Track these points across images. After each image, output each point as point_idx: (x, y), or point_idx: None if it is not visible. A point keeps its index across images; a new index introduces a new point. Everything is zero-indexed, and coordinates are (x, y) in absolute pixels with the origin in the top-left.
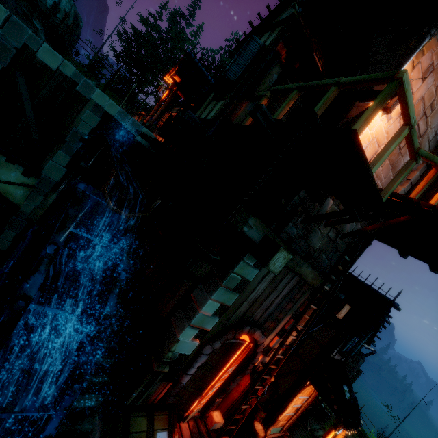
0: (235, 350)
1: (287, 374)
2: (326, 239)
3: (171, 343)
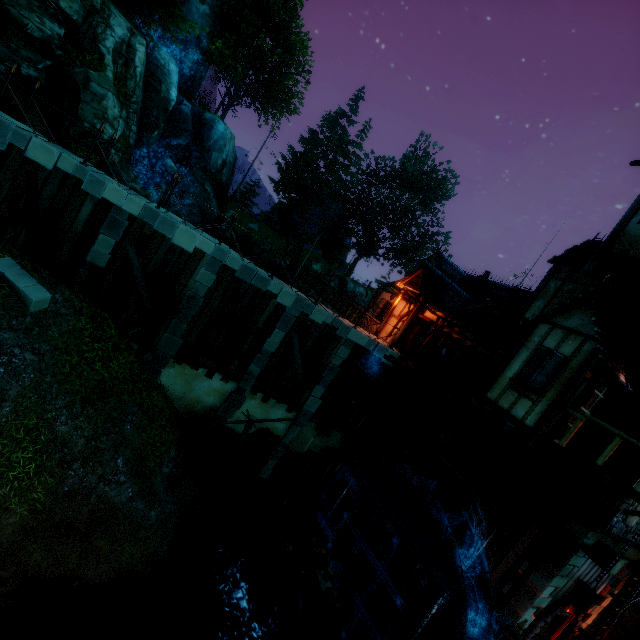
0: (561, 622)
1: (604, 639)
2: None
3: (515, 619)
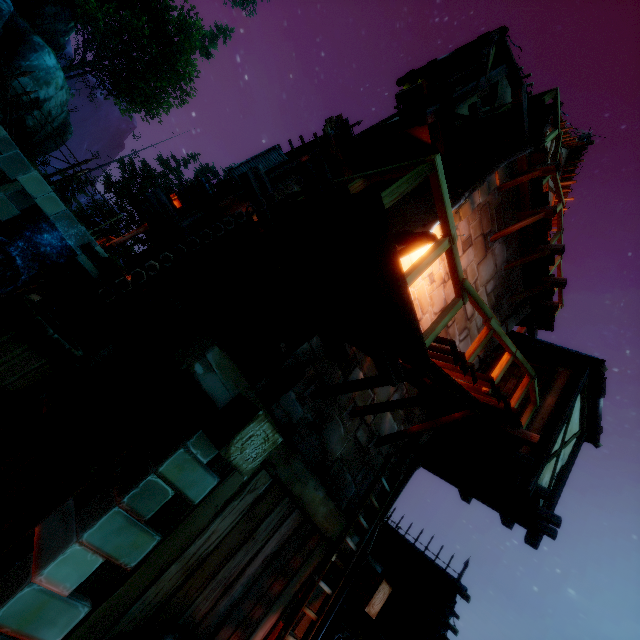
0: None
1: None
2: (353, 442)
3: None
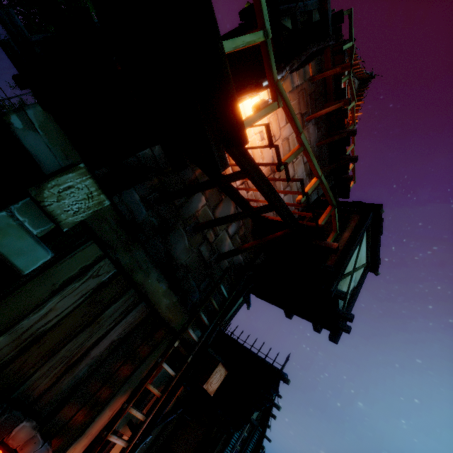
0: None
1: None
2: (197, 255)
3: None
